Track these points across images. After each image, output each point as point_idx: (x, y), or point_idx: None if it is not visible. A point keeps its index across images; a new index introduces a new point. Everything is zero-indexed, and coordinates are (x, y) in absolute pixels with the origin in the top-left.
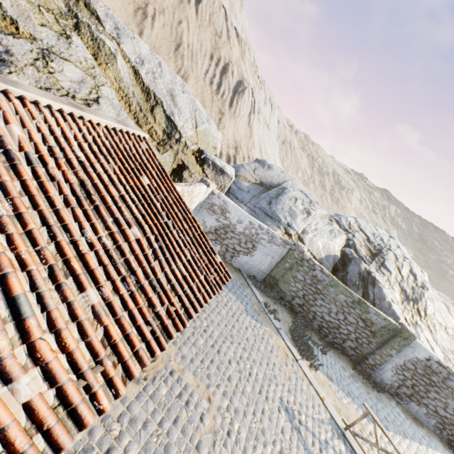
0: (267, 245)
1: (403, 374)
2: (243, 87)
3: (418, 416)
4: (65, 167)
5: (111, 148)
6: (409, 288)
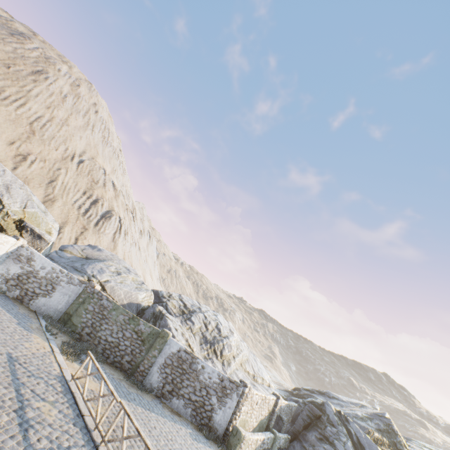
0: (66, 285)
1: (165, 371)
2: (111, 214)
3: (179, 411)
4: None
5: None
6: (211, 336)
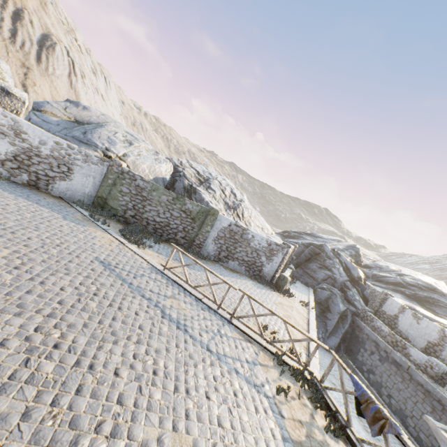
0: (84, 165)
1: (219, 242)
2: (52, 42)
3: (235, 269)
4: None
5: None
6: (231, 202)
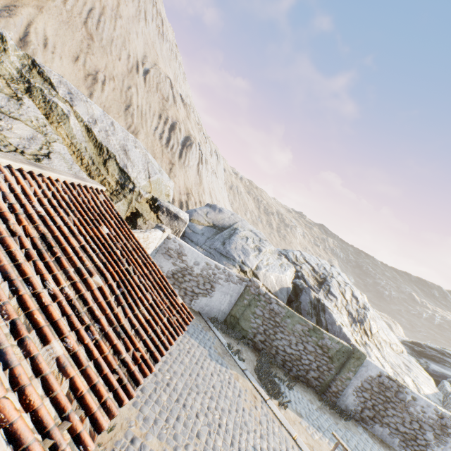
0: (225, 283)
1: (363, 395)
2: (191, 142)
3: (384, 439)
4: (26, 222)
5: (70, 202)
6: (354, 310)
